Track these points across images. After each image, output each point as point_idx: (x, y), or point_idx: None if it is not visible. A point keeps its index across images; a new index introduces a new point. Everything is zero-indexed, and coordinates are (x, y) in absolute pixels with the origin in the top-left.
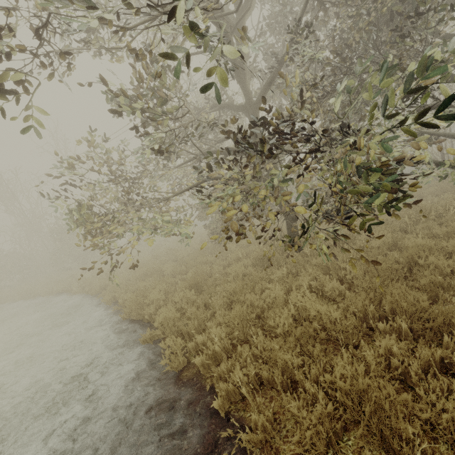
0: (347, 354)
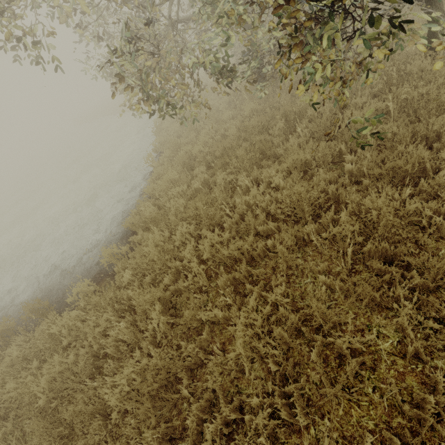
0: (176, 171)
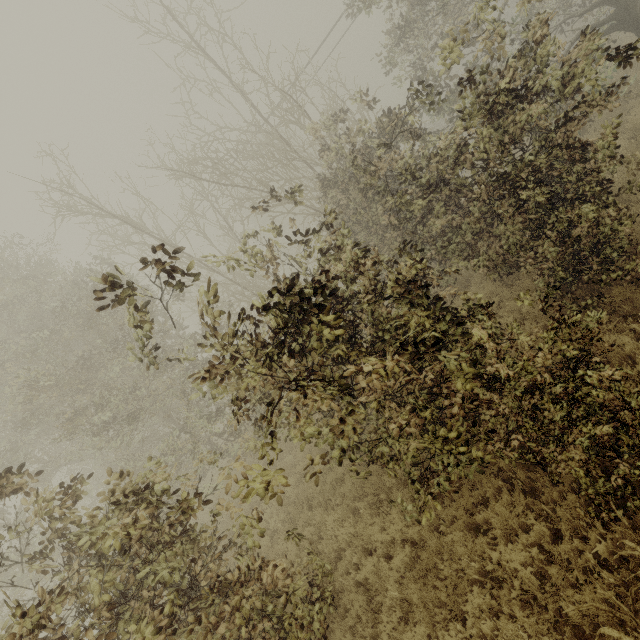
0: None
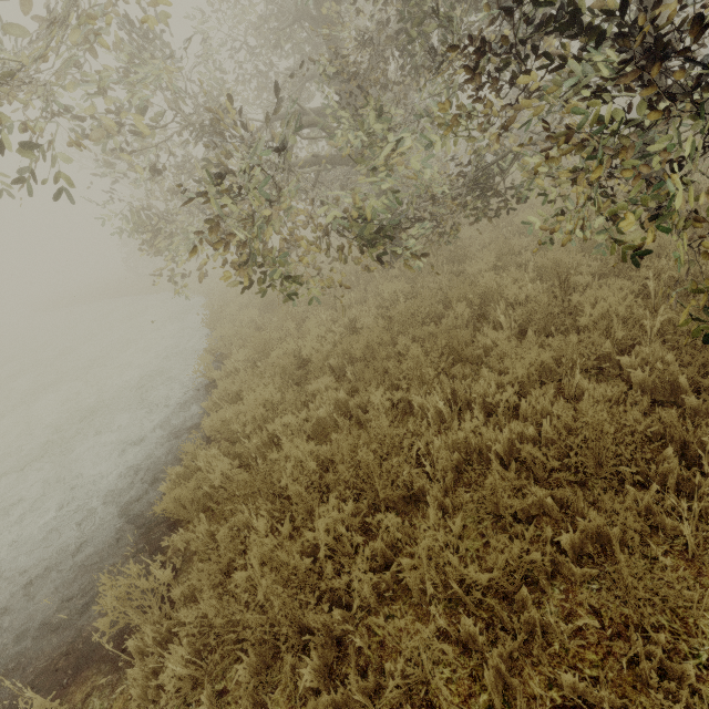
0: (274, 385)
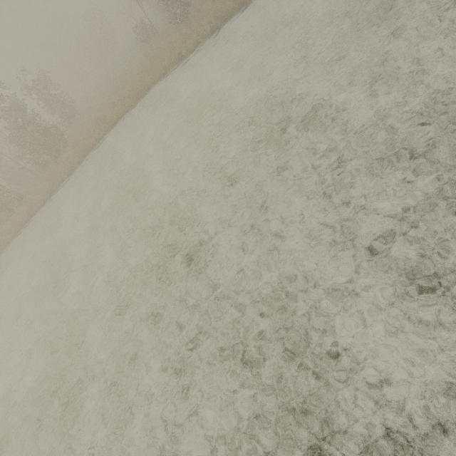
0: None
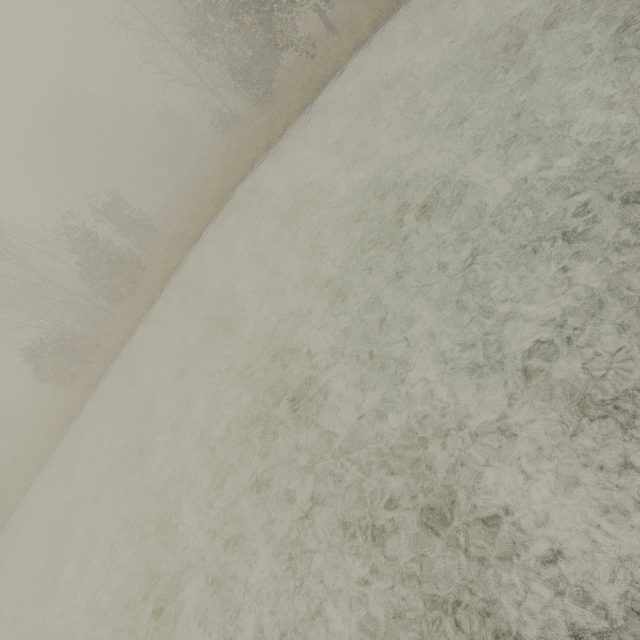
0: None
